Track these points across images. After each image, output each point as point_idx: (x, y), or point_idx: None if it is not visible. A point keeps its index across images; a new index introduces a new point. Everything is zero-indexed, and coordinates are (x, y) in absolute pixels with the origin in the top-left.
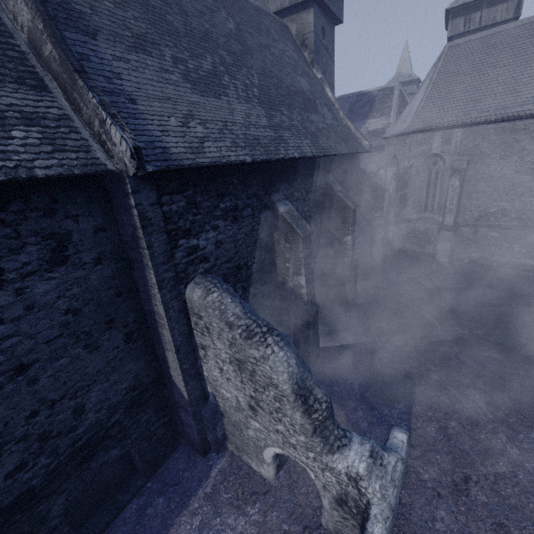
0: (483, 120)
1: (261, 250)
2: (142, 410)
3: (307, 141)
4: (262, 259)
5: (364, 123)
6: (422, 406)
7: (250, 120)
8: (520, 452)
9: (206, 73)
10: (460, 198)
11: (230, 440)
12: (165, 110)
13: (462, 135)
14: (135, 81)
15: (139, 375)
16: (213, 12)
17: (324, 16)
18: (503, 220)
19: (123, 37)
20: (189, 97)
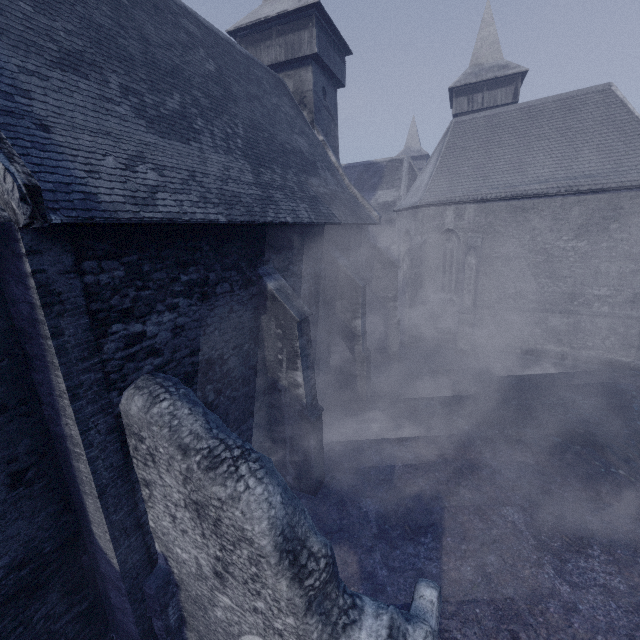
0: (494, 197)
1: (244, 338)
2: (37, 598)
3: (304, 205)
4: (245, 350)
5: (373, 195)
6: (454, 537)
7: (230, 174)
8: (571, 589)
9: (171, 112)
10: (478, 278)
11: (190, 626)
12: (99, 146)
13: (474, 211)
14: (55, 104)
15: (35, 540)
16: (187, 48)
17: (325, 76)
18: (522, 302)
19: (42, 49)
20: (142, 136)
